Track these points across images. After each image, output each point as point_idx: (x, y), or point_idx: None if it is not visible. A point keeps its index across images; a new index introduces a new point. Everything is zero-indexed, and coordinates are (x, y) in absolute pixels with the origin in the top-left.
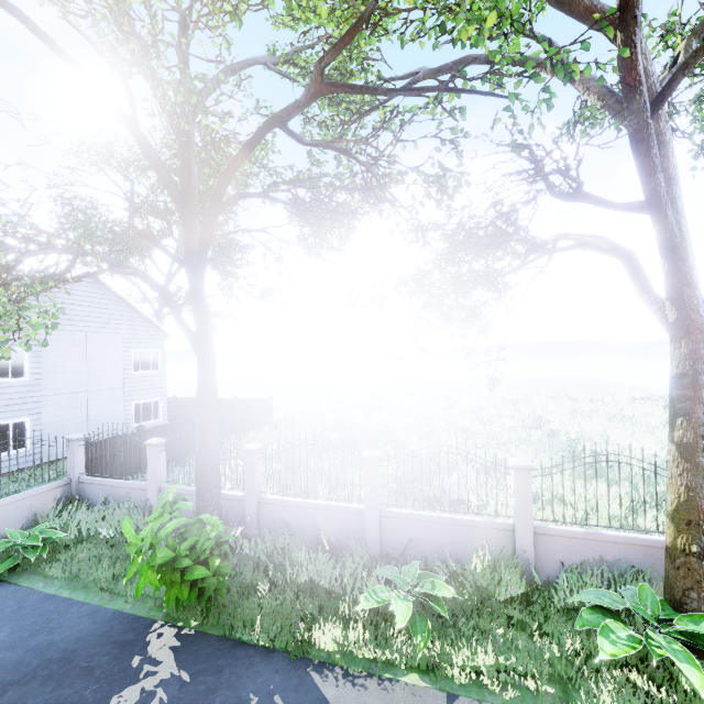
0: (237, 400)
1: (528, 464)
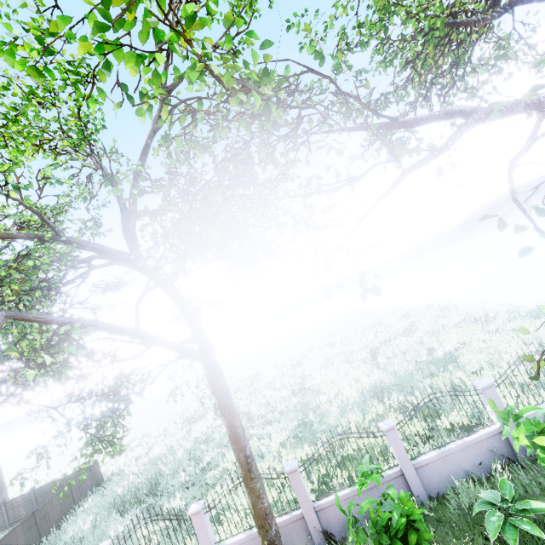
0: (66, 477)
1: (197, 509)
